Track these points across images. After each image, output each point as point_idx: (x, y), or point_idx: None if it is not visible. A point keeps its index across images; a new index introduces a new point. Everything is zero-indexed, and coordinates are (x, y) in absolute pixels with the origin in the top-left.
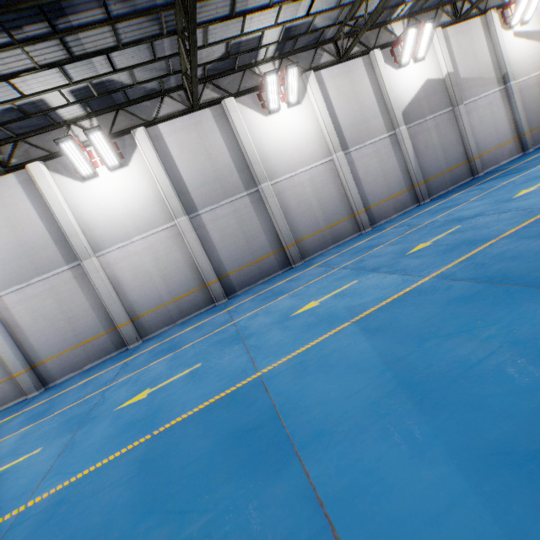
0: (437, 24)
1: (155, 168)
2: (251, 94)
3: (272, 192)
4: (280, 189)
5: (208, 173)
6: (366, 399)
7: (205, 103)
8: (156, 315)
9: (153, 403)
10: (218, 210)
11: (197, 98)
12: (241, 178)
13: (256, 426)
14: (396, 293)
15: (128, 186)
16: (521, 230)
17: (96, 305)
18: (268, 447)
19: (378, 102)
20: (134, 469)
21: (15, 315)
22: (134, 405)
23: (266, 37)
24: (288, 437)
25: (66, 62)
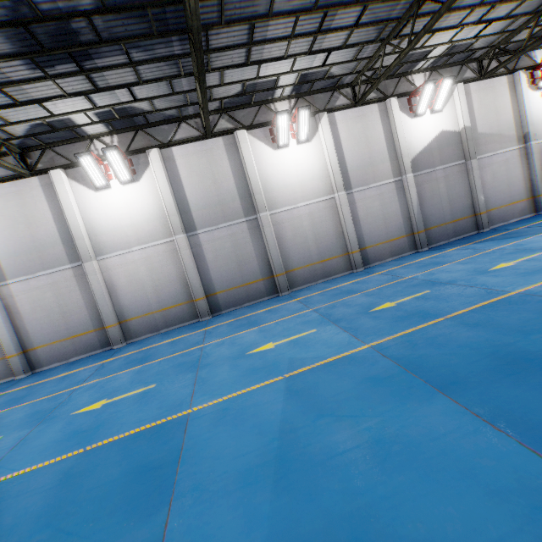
0: (460, 78)
1: (163, 187)
2: (264, 128)
3: (269, 222)
4: (278, 219)
5: (212, 196)
6: (246, 464)
7: (218, 132)
8: (143, 322)
9: (101, 417)
10: (215, 232)
11: (209, 129)
12: (242, 205)
13: (159, 465)
14: (334, 355)
15: (136, 199)
16: (468, 314)
17: (90, 303)
18: (155, 489)
19: (388, 148)
20: (56, 480)
21: (18, 302)
22: (87, 414)
23: (282, 80)
24: (174, 484)
25: (91, 92)
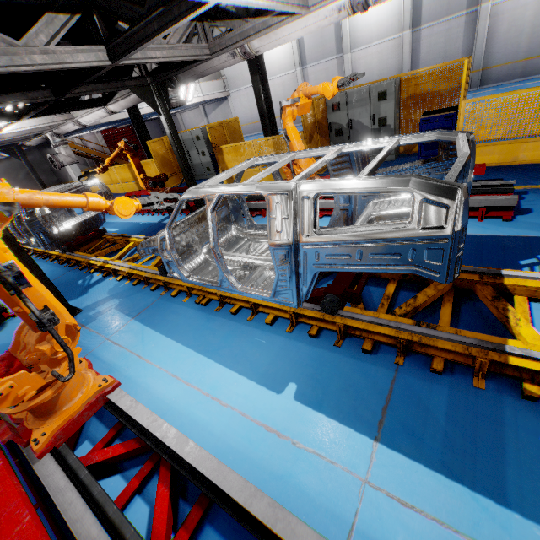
0: None
1: None
2: None
3: (487, 15)
4: (499, 11)
5: None
6: None
7: None
8: None
9: None
10: (435, 28)
11: None
12: None
13: None
14: None
15: None
16: None
17: None
18: None
19: None
20: None
21: (309, 80)
22: None
23: None
24: None
25: None
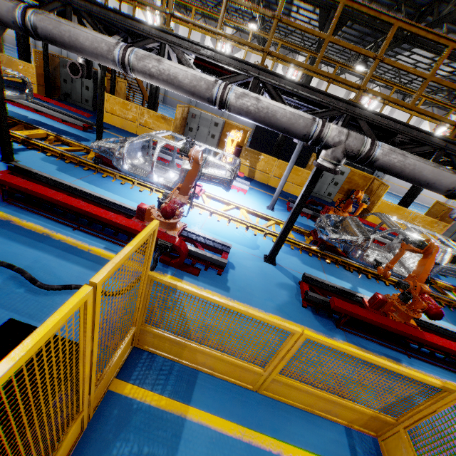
0: None
1: None
2: None
3: None
4: None
5: None
6: None
7: None
8: None
9: None
10: None
11: None
12: None
13: None
14: None
15: None
16: None
17: None
18: None
19: None
20: None
21: None
22: None
23: None
24: None
25: None
